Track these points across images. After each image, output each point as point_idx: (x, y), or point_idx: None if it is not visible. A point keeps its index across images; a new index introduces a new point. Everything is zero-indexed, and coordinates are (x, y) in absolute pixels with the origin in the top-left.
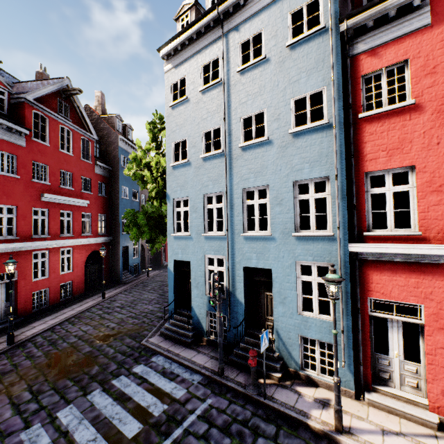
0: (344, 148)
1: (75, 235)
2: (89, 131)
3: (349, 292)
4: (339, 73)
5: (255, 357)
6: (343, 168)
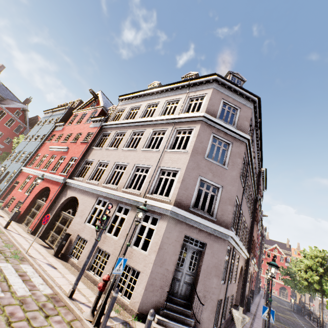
0: (38, 147)
1: None
2: (26, 124)
3: (14, 177)
4: (50, 132)
5: None
6: (35, 151)
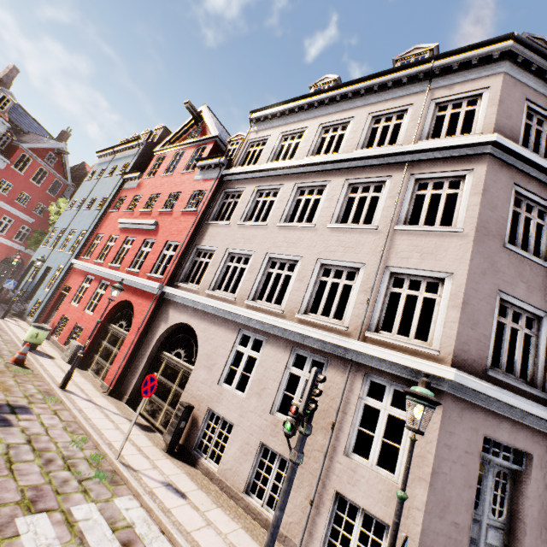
0: (97, 221)
1: (7, 236)
2: (67, 178)
3: (61, 279)
4: (115, 192)
5: (6, 294)
6: (92, 229)
